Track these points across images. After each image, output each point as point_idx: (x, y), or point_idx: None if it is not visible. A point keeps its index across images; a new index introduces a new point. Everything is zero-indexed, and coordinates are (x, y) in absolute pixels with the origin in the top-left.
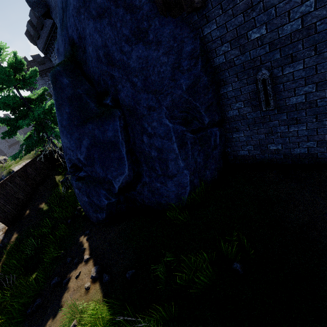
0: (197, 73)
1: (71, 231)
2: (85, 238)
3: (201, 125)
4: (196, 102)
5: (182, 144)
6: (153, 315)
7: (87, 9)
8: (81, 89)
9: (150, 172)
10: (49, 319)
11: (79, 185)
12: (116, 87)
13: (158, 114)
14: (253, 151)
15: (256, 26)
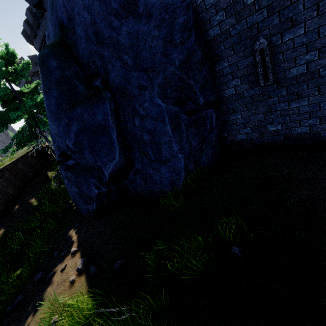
0: (190, 46)
1: (60, 226)
2: (74, 232)
3: (195, 106)
4: (190, 80)
5: (176, 126)
6: (141, 306)
7: None
8: (70, 71)
9: (143, 158)
10: (29, 316)
11: (69, 174)
12: (106, 68)
13: (150, 93)
14: (251, 134)
15: None
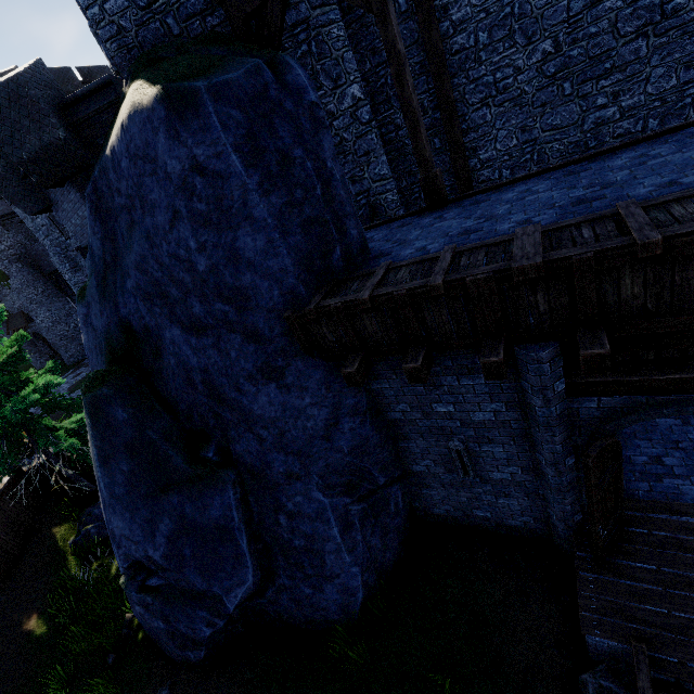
0: (365, 432)
1: (120, 688)
2: None
3: (373, 486)
4: (365, 464)
5: (347, 526)
6: None
7: (168, 306)
8: (155, 430)
9: (294, 571)
10: None
11: (147, 600)
12: (226, 432)
13: (305, 484)
14: (453, 512)
15: (441, 402)
